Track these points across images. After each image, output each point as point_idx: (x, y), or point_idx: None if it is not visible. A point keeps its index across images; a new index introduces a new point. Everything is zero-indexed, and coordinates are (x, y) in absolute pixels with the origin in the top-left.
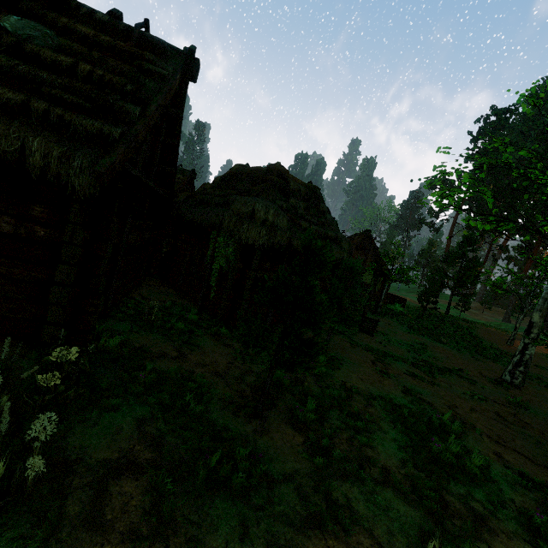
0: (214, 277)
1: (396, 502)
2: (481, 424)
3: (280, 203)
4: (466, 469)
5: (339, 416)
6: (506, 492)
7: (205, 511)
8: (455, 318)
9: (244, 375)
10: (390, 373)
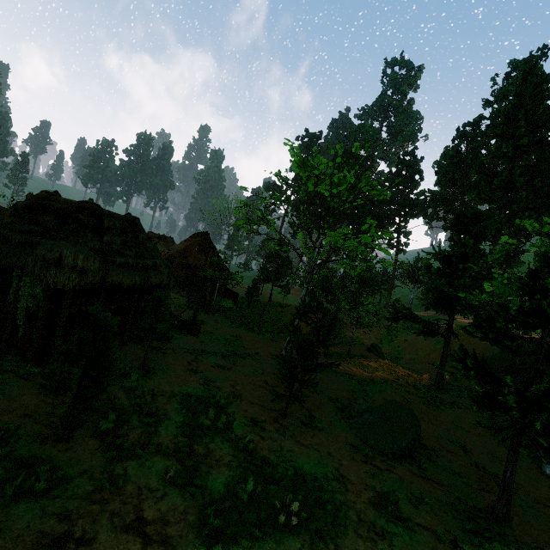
0: (21, 316)
1: (160, 461)
2: (248, 392)
3: (92, 244)
4: (216, 427)
5: (139, 418)
6: (236, 432)
7: (13, 513)
8: (275, 304)
9: (55, 409)
10: (199, 370)
